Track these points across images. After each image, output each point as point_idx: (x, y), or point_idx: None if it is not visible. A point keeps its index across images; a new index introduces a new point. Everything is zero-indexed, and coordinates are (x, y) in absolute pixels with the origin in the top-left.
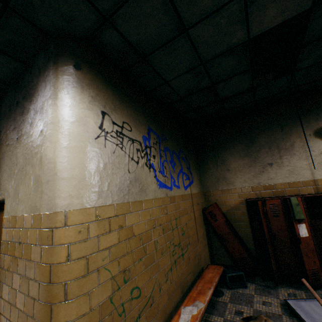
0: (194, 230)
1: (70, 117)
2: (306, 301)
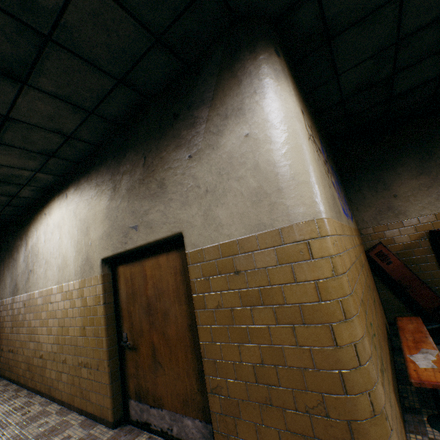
0: (369, 274)
1: (289, 113)
2: None
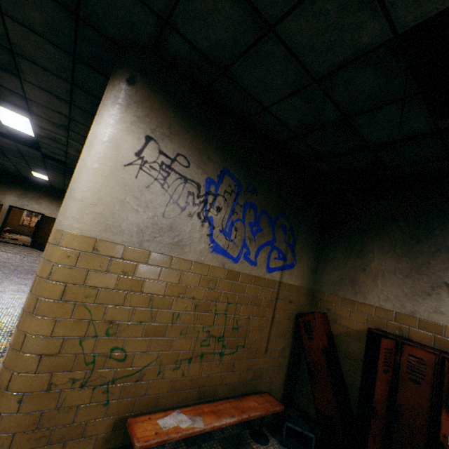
0: (263, 333)
1: (102, 137)
2: None
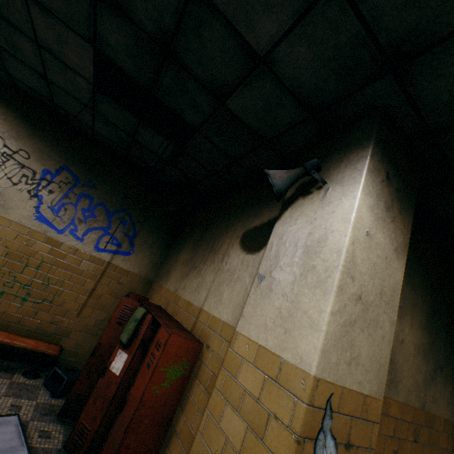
0: (79, 299)
1: None
2: (18, 432)
